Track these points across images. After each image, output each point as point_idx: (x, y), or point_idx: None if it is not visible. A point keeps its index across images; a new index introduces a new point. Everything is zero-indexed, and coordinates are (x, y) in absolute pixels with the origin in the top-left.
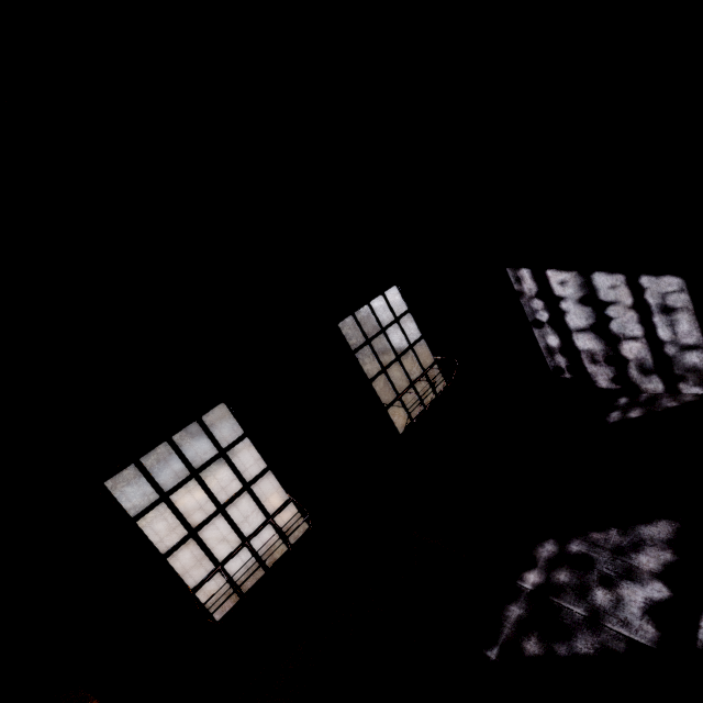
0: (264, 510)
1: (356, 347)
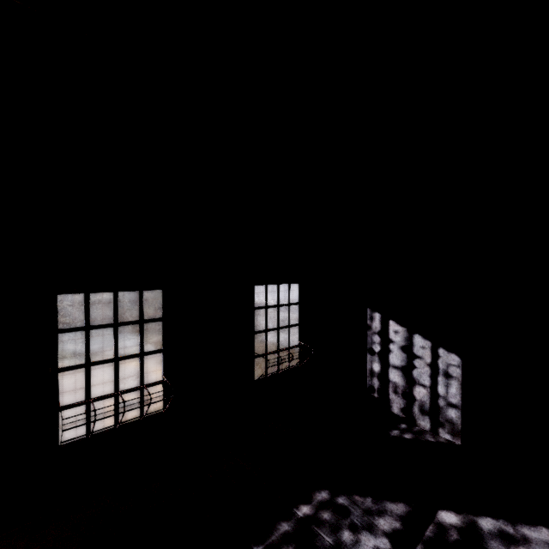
0: (142, 378)
1: (257, 306)
